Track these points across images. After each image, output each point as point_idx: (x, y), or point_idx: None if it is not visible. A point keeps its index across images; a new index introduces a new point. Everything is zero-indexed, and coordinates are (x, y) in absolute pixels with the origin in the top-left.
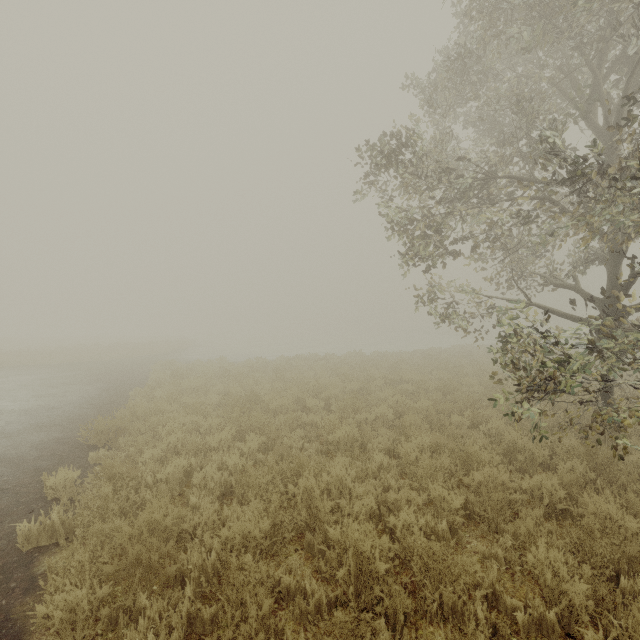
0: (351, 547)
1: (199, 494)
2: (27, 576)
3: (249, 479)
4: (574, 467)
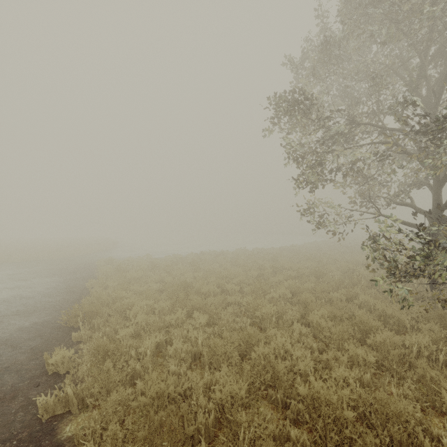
0: (322, 401)
1: (174, 362)
2: (54, 443)
3: (215, 349)
4: (432, 327)
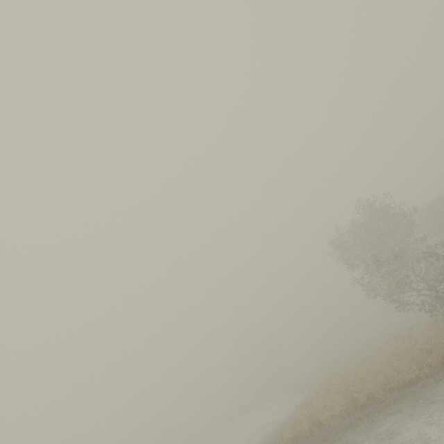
0: None
1: None
2: None
3: None
4: None
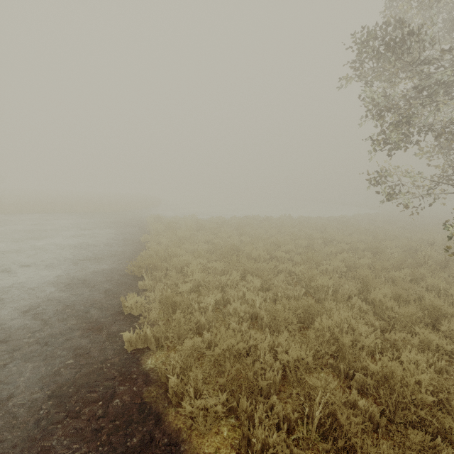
0: (397, 380)
1: (234, 320)
2: (140, 371)
3: (275, 314)
4: None
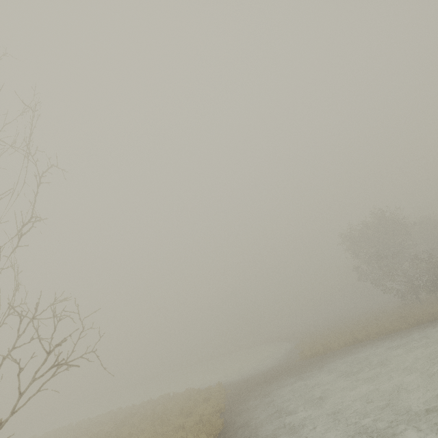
0: None
1: None
2: None
3: None
4: None
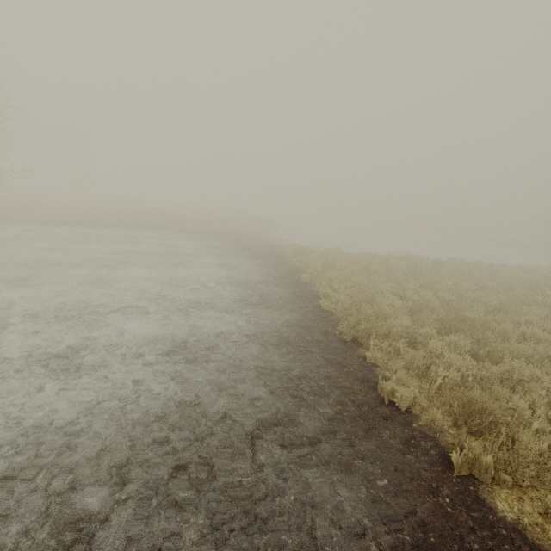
0: None
1: None
2: (503, 522)
3: None
4: None
